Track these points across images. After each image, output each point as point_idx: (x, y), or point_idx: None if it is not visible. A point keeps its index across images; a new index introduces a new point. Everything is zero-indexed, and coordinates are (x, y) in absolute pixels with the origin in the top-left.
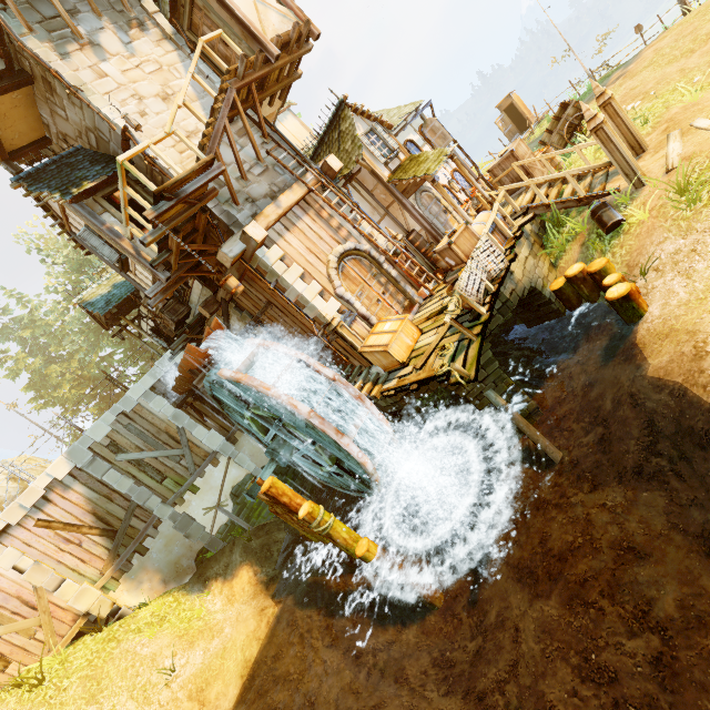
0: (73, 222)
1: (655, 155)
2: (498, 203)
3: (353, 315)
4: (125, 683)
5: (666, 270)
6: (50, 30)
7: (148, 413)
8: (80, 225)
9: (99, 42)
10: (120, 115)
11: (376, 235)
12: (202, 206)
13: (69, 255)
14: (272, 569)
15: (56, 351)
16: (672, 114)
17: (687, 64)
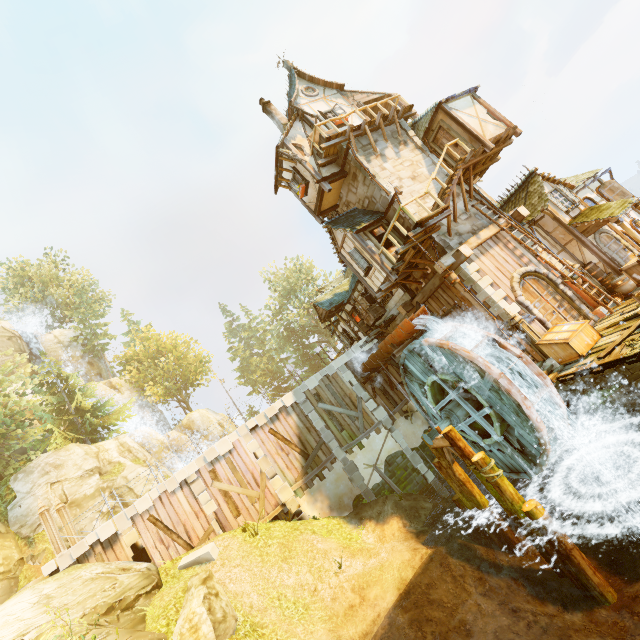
0: (345, 246)
1: None
2: None
3: (532, 317)
4: (306, 560)
5: None
6: (364, 151)
7: (340, 380)
8: (349, 248)
9: (384, 154)
10: (390, 188)
11: (555, 262)
12: (429, 236)
13: (284, 286)
14: (420, 526)
15: (257, 348)
16: None
17: None
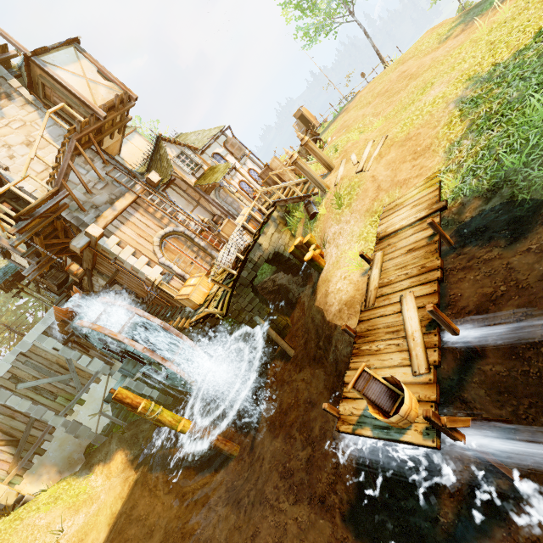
0: None
1: (335, 173)
2: (255, 201)
3: (171, 275)
4: None
5: (331, 243)
6: None
7: (41, 351)
8: None
9: None
10: None
11: (187, 221)
12: (57, 216)
13: None
14: (138, 450)
15: None
16: (347, 147)
17: (366, 112)
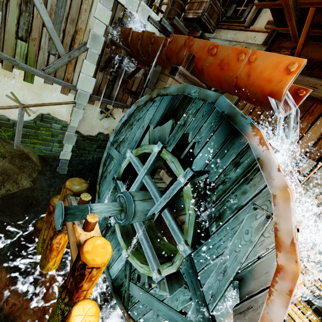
0: None
1: None
2: None
3: None
4: None
5: None
6: None
7: (89, 2)
8: None
9: None
10: None
11: None
12: None
13: None
14: None
15: None
16: None
17: None
